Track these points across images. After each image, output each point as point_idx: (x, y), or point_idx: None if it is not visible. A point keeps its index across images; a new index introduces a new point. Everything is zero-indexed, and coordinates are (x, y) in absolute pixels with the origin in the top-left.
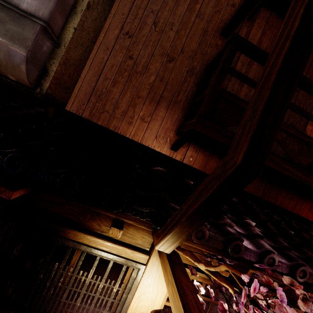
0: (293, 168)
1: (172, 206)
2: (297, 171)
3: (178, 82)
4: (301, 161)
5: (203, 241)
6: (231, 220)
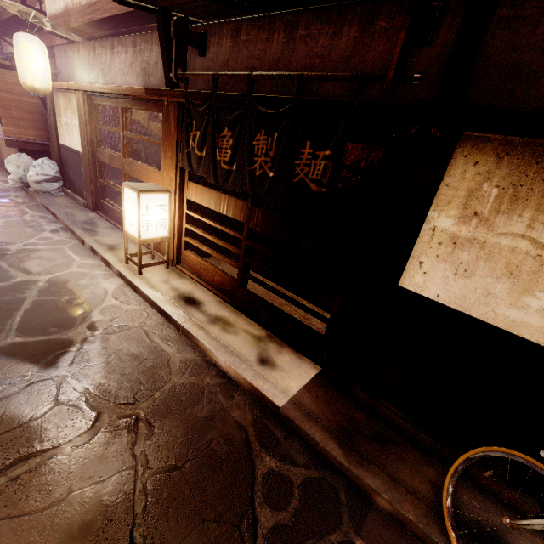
0: None
1: None
2: None
3: None
4: None
5: None
6: None
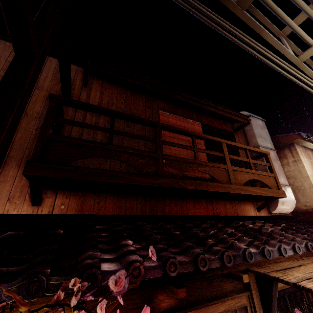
0: (142, 178)
1: (4, 270)
2: (146, 179)
3: (27, 140)
4: (148, 170)
5: (40, 294)
6: (97, 251)
